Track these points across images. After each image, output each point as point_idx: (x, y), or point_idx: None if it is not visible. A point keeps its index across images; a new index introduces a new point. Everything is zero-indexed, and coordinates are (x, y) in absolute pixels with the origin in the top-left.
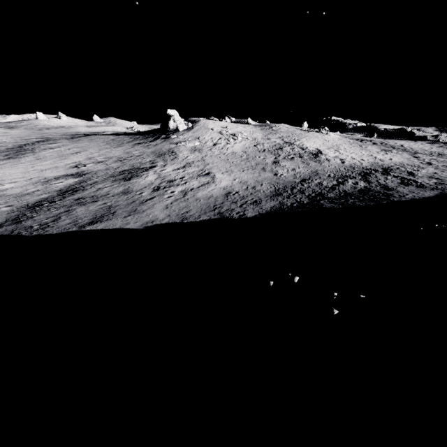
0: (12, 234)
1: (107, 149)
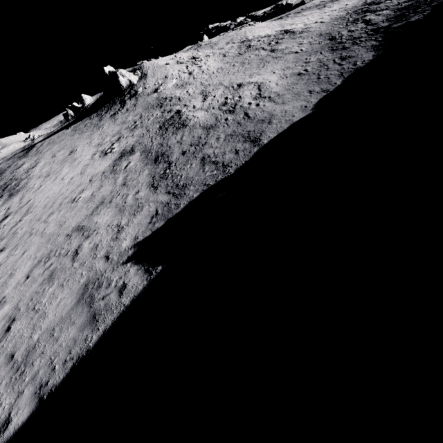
0: (213, 184)
1: (93, 134)
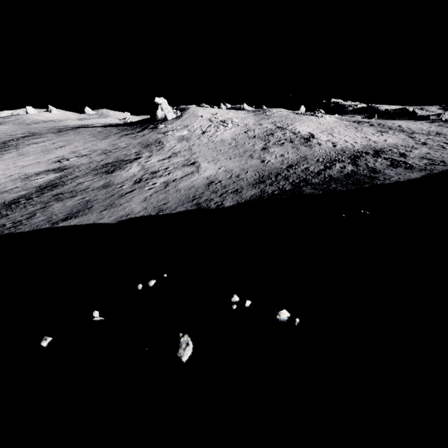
0: None
1: (92, 141)
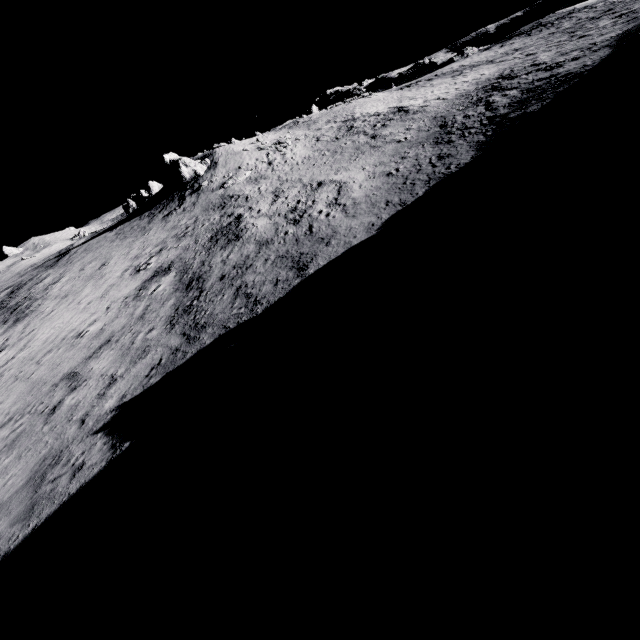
0: (232, 327)
1: (136, 241)
